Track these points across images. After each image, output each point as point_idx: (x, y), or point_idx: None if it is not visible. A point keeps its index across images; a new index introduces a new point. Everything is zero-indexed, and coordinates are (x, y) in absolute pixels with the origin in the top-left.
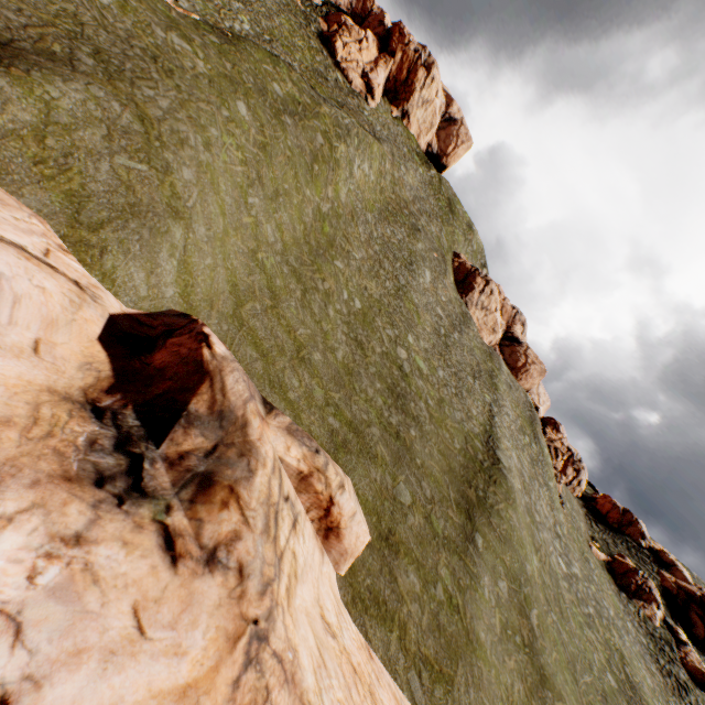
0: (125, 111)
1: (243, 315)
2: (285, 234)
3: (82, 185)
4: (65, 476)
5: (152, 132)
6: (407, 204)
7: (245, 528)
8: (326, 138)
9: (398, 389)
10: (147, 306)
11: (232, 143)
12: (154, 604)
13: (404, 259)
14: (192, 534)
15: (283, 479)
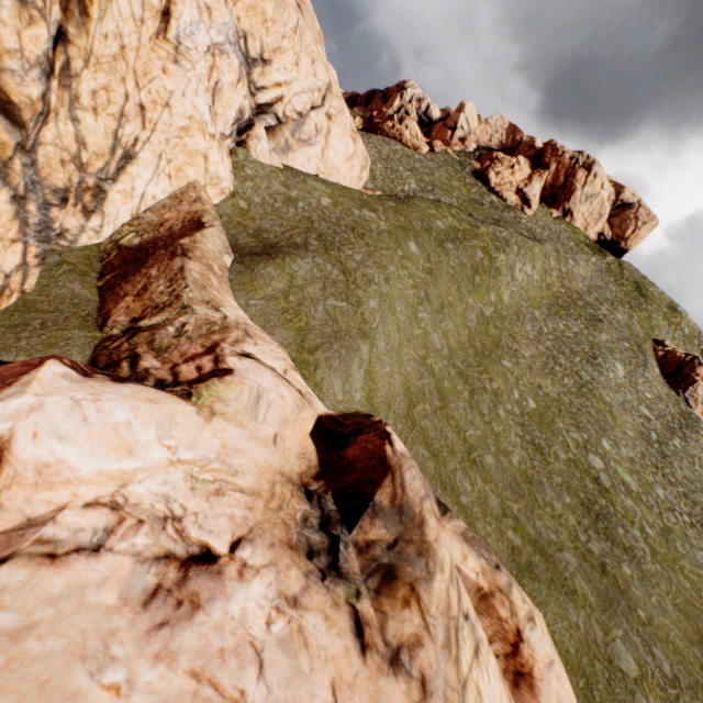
0: (334, 269)
1: (415, 415)
2: (450, 339)
3: (306, 323)
4: (289, 543)
5: (350, 279)
6: (579, 295)
7: (425, 634)
8: (485, 252)
9: (595, 506)
10: (341, 408)
11: (405, 274)
12: (347, 687)
13: (584, 352)
14: (377, 626)
15: (461, 592)
